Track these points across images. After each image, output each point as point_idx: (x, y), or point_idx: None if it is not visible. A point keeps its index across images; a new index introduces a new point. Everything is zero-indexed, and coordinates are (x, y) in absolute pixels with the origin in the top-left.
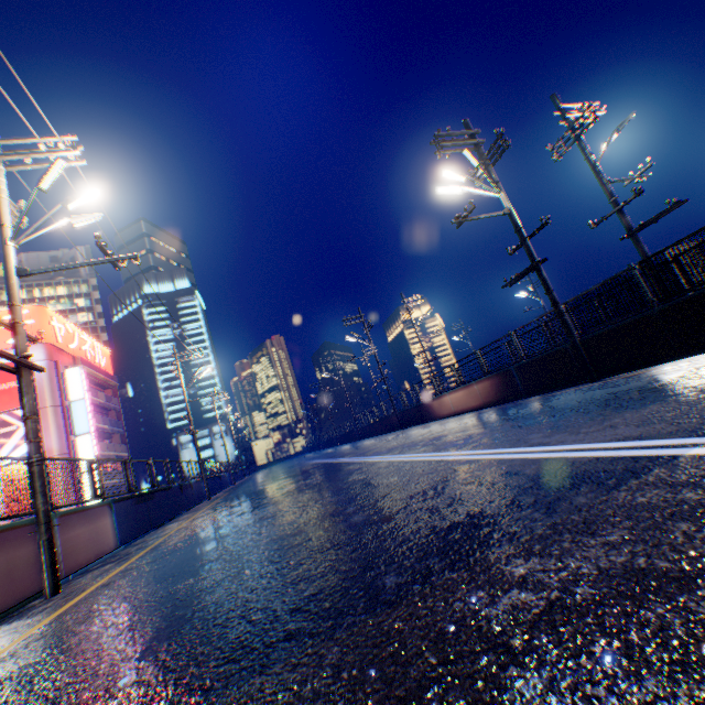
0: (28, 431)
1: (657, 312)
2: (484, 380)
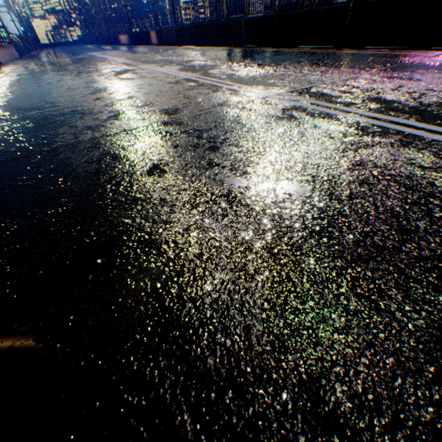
0: (4, 27)
1: (141, 34)
2: (127, 36)
